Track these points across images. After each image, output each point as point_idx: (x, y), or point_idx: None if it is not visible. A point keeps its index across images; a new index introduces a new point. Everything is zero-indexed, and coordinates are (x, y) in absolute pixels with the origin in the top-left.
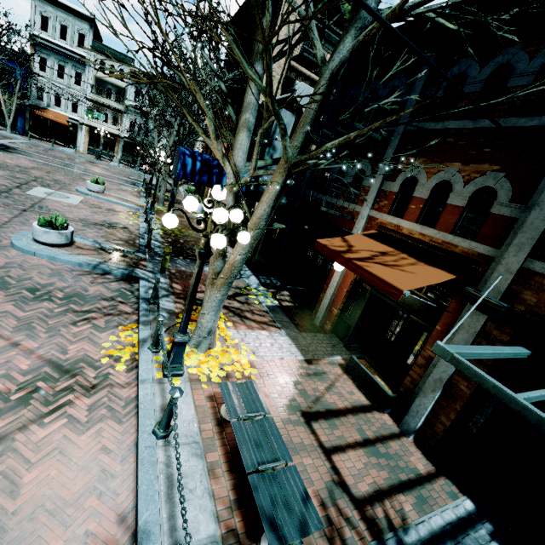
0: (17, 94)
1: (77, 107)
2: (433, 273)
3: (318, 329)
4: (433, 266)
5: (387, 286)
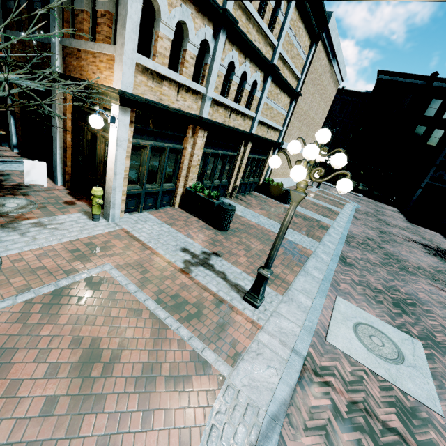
0: None
1: None
2: None
3: None
4: None
5: None
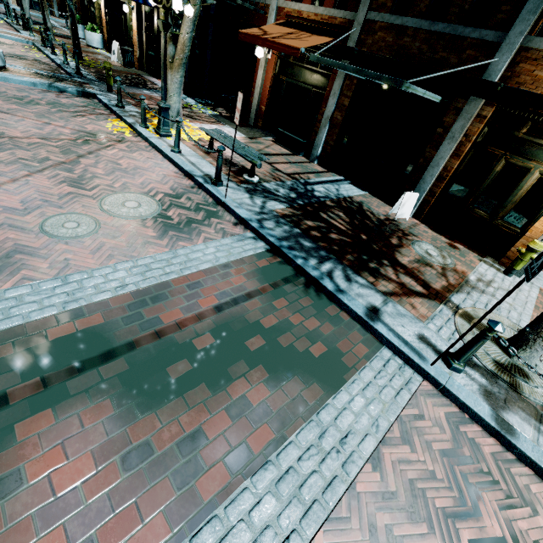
0: None
1: None
2: (320, 39)
3: (253, 127)
4: (321, 36)
5: (291, 49)
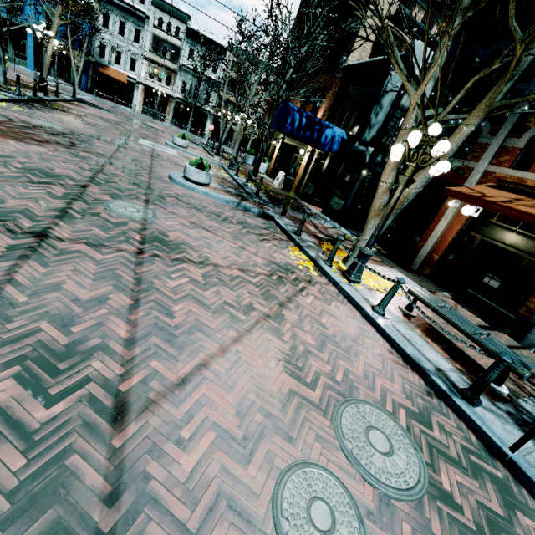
0: (85, 50)
1: (134, 66)
2: None
3: (417, 272)
4: None
5: None
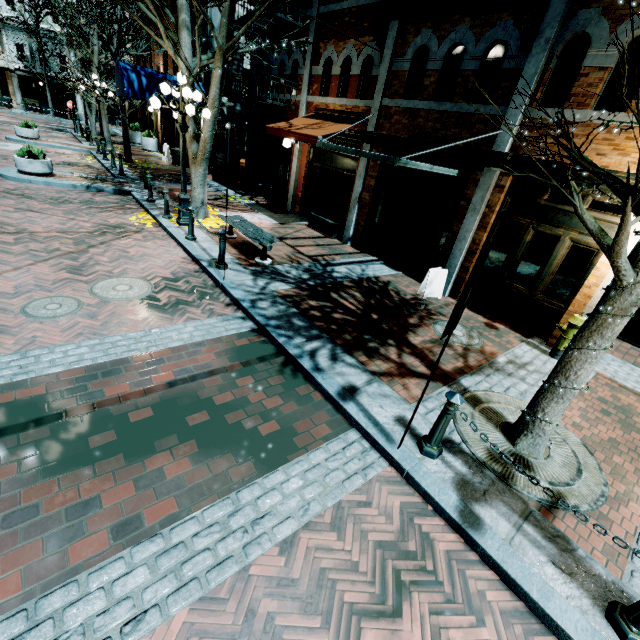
0: None
1: None
2: (341, 127)
3: (290, 213)
4: (343, 124)
5: (310, 138)
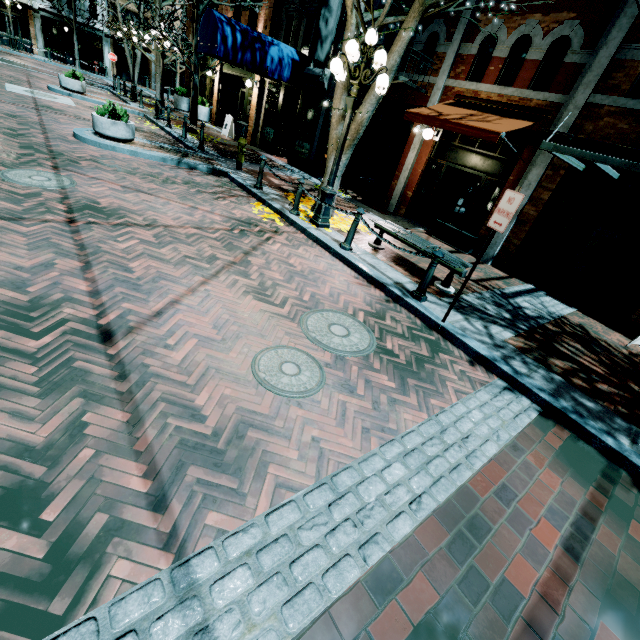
0: None
1: None
2: (516, 123)
3: (394, 214)
4: (514, 119)
5: (486, 133)
